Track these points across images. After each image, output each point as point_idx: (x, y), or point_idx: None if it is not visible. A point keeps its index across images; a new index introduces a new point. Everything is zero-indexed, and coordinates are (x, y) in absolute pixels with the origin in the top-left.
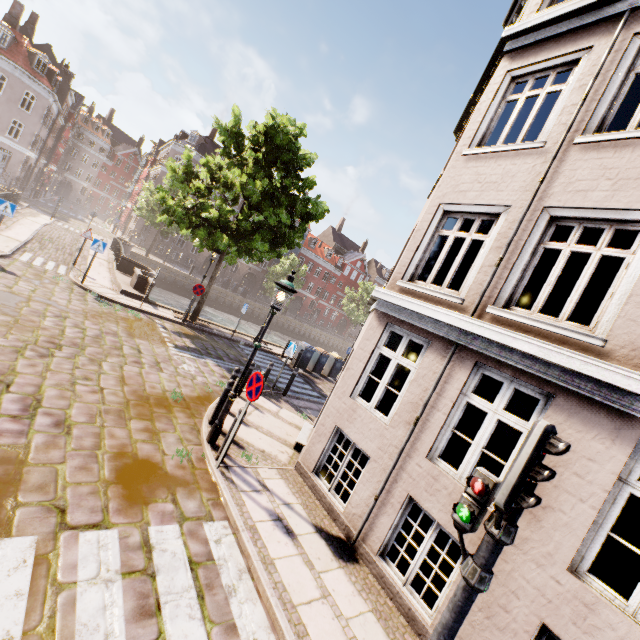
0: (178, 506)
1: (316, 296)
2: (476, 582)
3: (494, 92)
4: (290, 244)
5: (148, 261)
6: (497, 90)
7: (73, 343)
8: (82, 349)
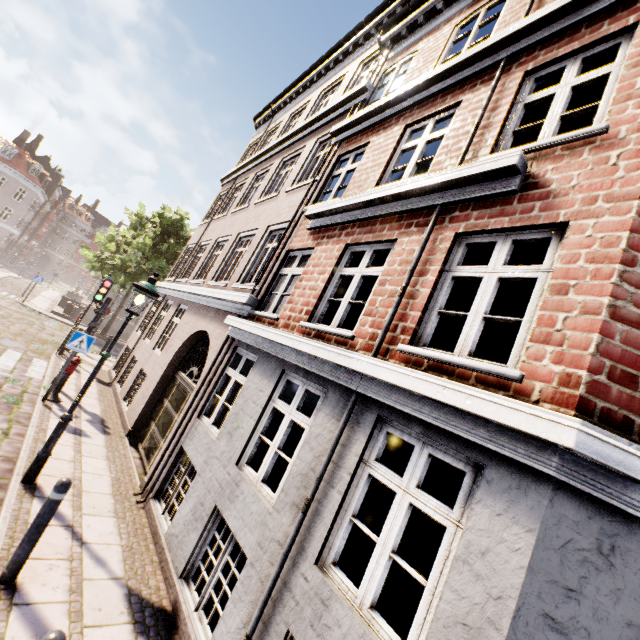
0: (26, 352)
1: None
2: (90, 323)
3: (215, 201)
4: None
5: None
6: (216, 200)
7: (2, 315)
8: (7, 318)
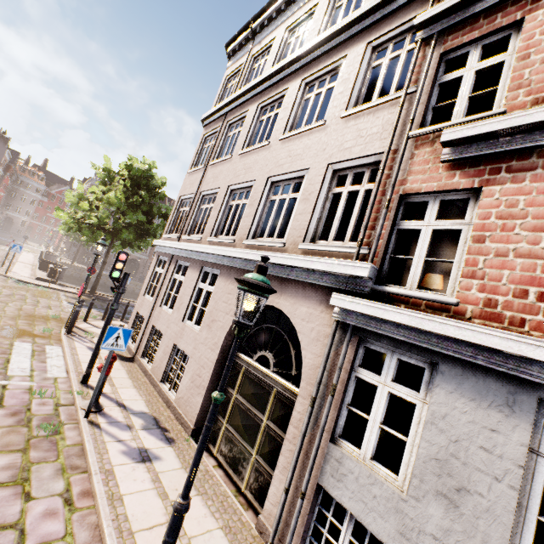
0: (35, 340)
1: None
2: (111, 306)
3: (199, 144)
4: (153, 234)
5: (73, 267)
6: (201, 143)
7: None
8: None
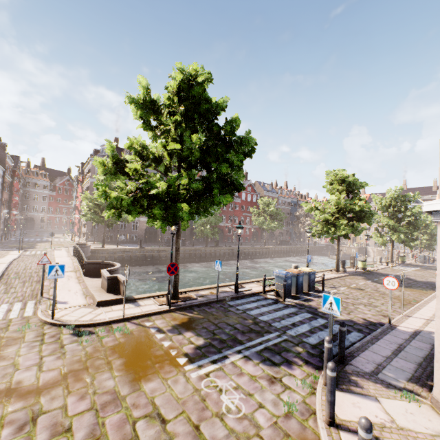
0: None
1: (230, 223)
2: None
3: None
4: (240, 187)
5: (105, 251)
6: None
7: None
8: None
